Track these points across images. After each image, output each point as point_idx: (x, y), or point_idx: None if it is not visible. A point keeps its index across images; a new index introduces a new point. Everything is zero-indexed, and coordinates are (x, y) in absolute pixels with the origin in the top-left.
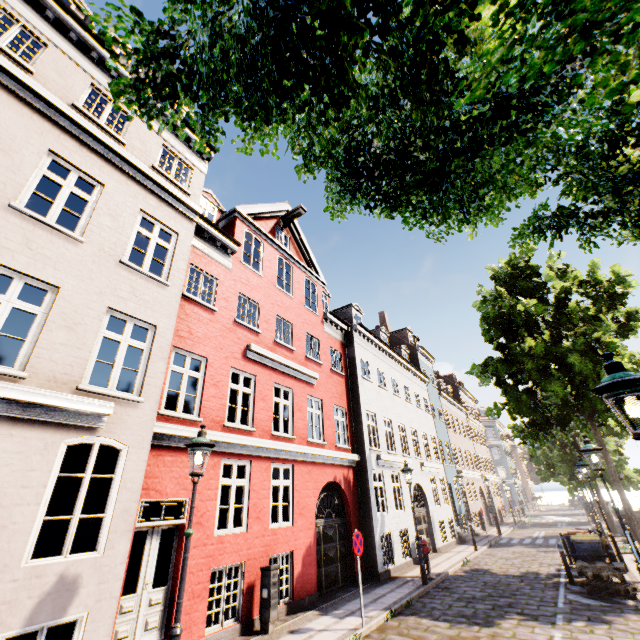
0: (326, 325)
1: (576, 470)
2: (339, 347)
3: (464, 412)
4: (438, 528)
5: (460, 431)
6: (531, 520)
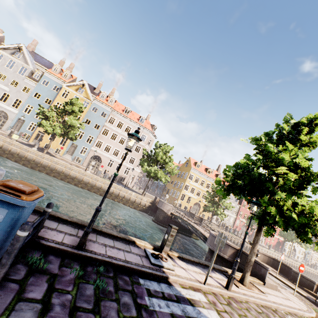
0: None
1: None
2: None
3: None
4: (296, 256)
5: None
6: None
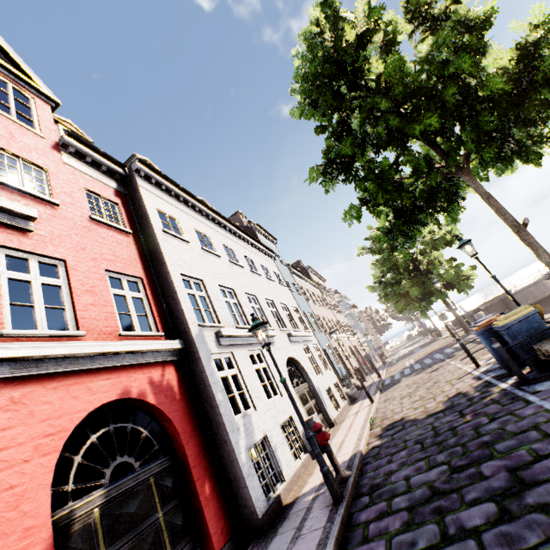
0: (68, 156)
1: (433, 281)
2: (112, 195)
3: (317, 288)
4: (327, 398)
5: (319, 303)
6: (392, 358)
